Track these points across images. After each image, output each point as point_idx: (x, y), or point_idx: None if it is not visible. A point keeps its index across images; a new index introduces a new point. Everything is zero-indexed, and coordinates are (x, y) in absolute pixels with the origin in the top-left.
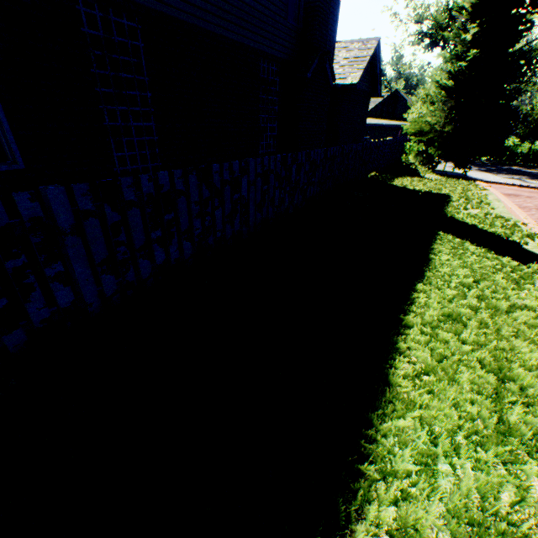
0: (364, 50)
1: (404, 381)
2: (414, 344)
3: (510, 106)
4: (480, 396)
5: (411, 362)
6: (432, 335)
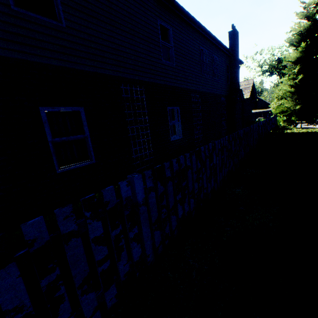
0: (247, 84)
1: None
2: None
3: None
4: None
5: None
6: None
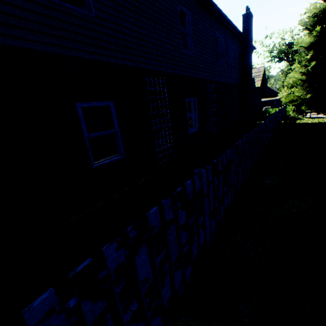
0: (258, 72)
1: None
2: None
3: None
4: None
5: None
6: None
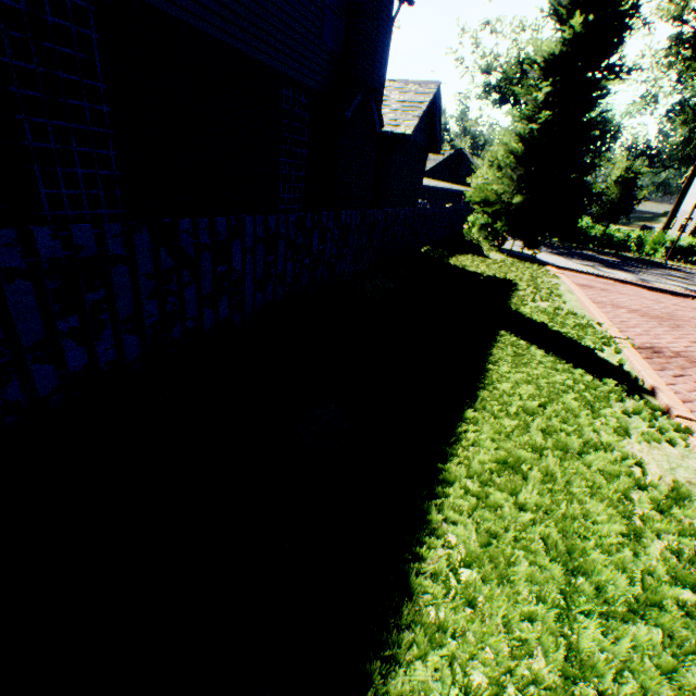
0: (421, 94)
1: (433, 584)
2: (453, 512)
3: (584, 181)
4: (542, 604)
5: (448, 545)
6: (480, 496)
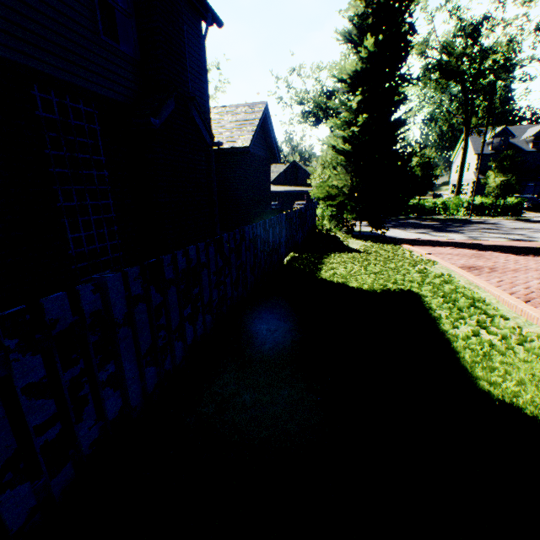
0: (252, 113)
1: None
2: None
3: (410, 166)
4: None
5: None
6: None
